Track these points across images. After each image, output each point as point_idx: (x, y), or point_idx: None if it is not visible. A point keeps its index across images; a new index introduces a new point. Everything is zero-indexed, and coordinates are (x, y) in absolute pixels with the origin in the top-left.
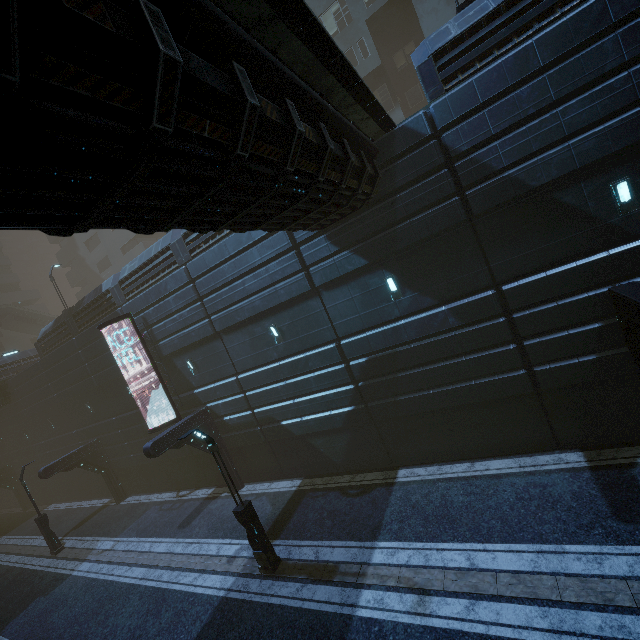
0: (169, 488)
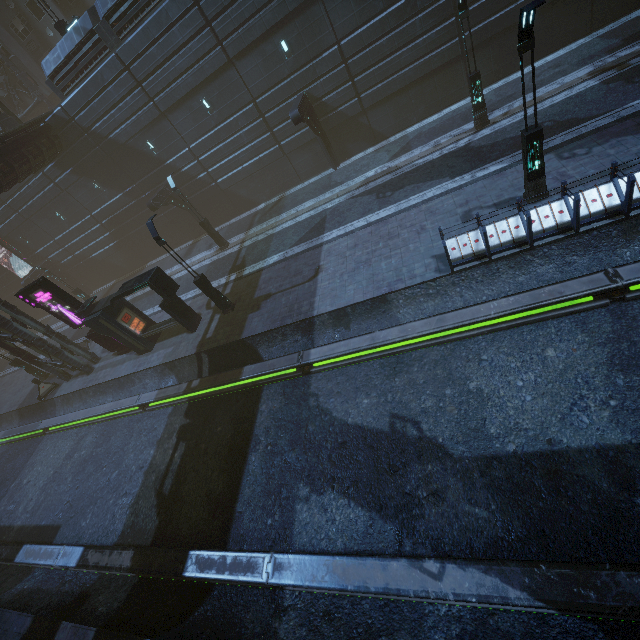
0: None
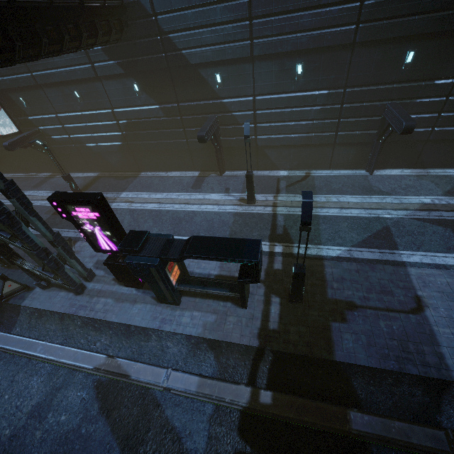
0: (21, 171)
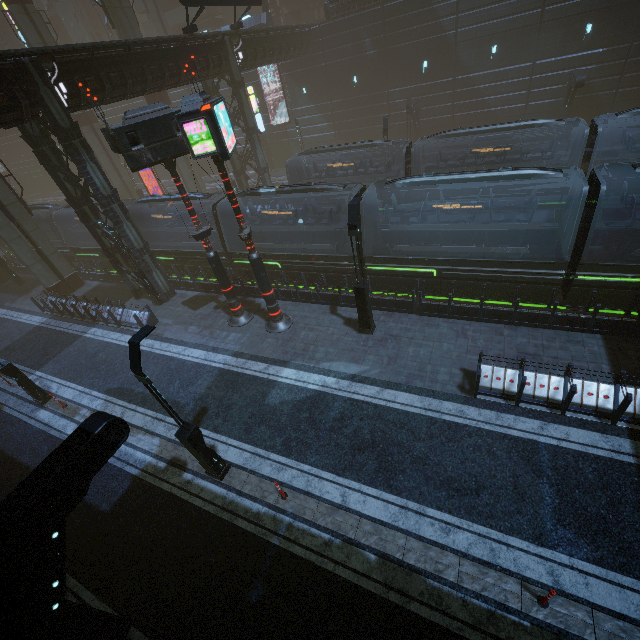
0: None
